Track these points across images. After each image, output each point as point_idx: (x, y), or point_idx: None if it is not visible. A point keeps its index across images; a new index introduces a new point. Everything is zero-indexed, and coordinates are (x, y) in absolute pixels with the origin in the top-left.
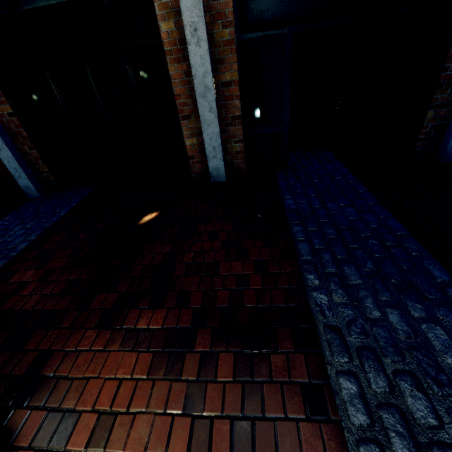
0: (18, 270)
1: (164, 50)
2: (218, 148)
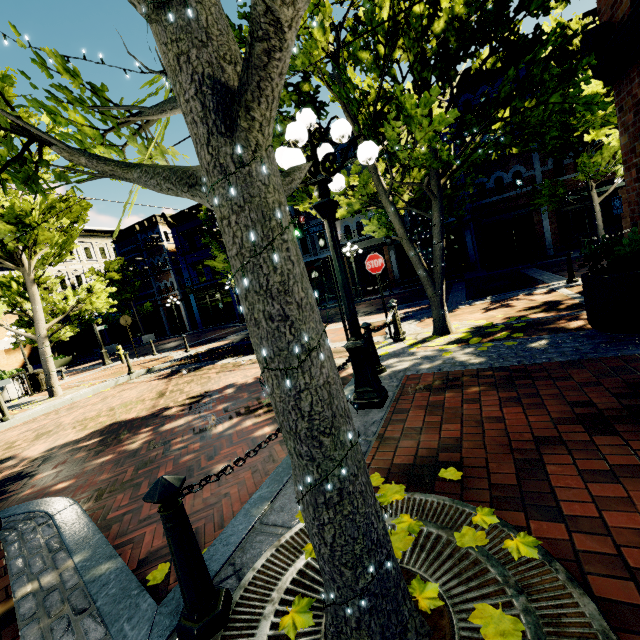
0: None
1: None
2: None
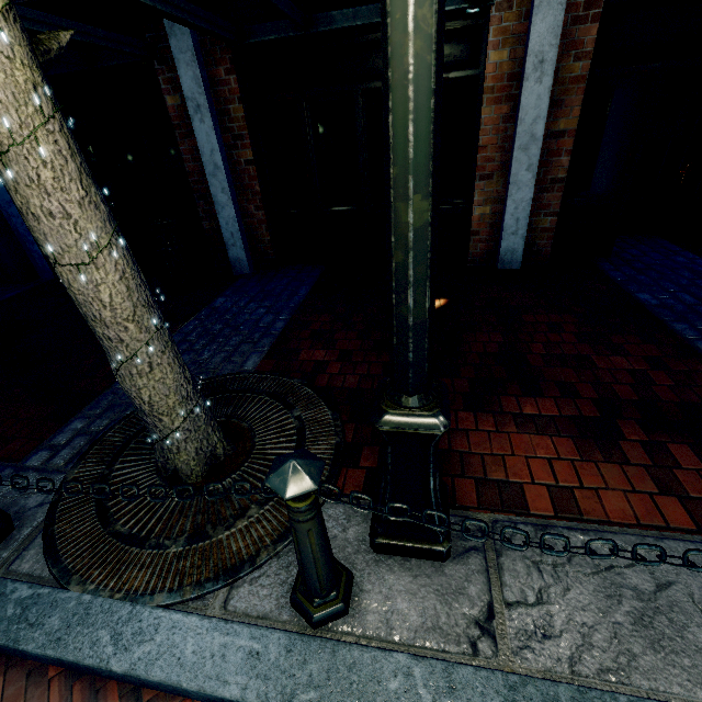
0: (296, 350)
1: (484, 87)
2: (523, 221)
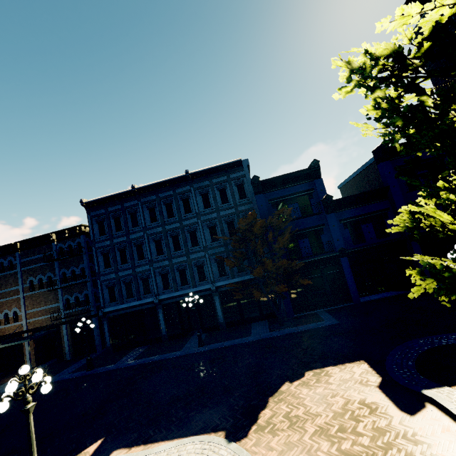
0: None
1: (23, 345)
2: (29, 361)
